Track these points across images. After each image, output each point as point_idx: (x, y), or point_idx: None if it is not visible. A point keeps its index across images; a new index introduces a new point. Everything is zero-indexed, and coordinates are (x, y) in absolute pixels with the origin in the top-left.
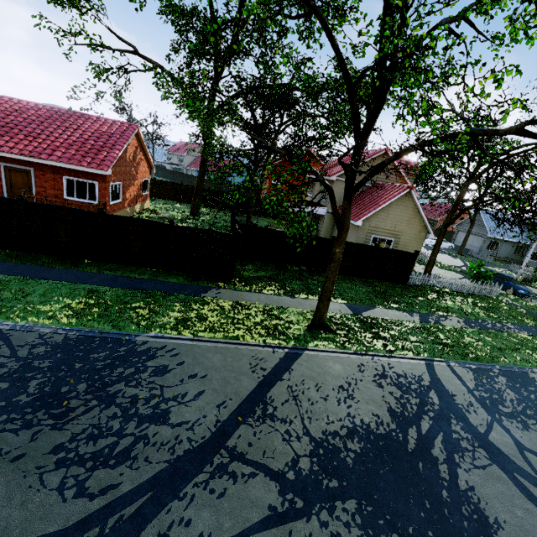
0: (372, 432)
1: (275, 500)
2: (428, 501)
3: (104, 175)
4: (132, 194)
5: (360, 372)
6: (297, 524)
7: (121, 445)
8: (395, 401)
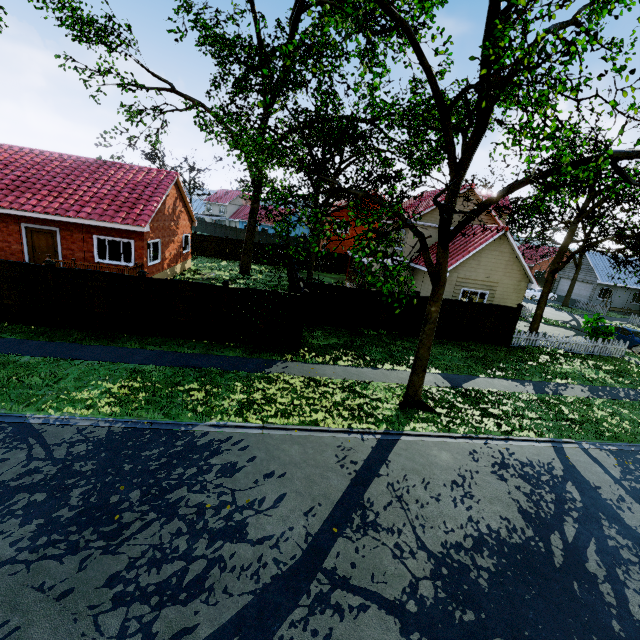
0: (504, 542)
1: None
2: (596, 637)
3: (141, 232)
4: (171, 252)
5: (474, 461)
6: None
7: (191, 571)
8: (525, 498)
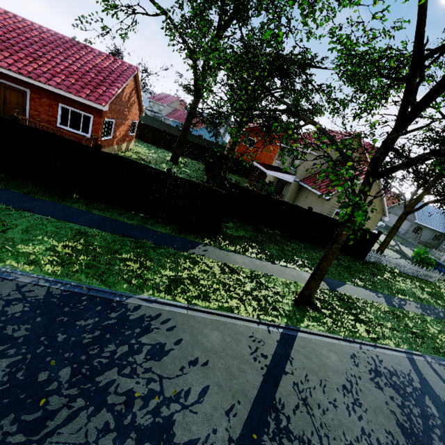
0: None
1: None
2: None
3: (100, 110)
4: (121, 133)
5: (355, 365)
6: None
7: None
8: (400, 411)
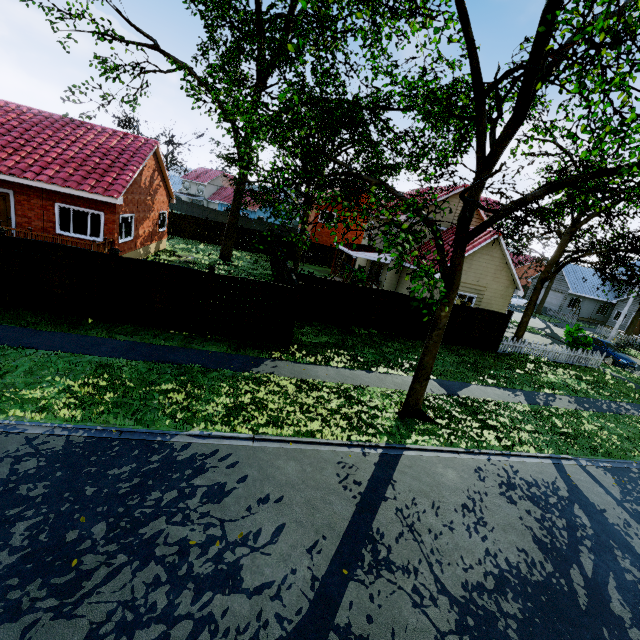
0: (526, 580)
1: None
2: None
3: (112, 204)
4: (146, 230)
5: (481, 480)
6: None
7: (173, 639)
8: (538, 525)
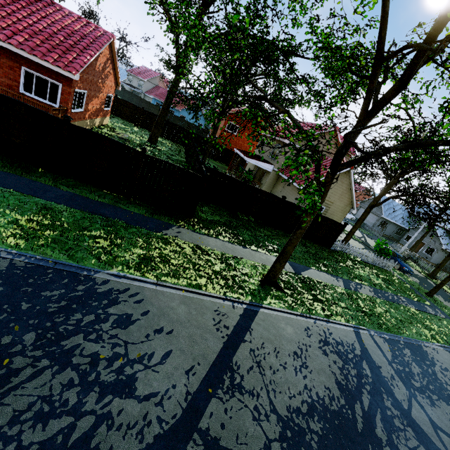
0: (327, 409)
1: None
2: None
3: (70, 79)
4: (94, 106)
5: (308, 336)
6: None
7: (78, 429)
8: (339, 372)
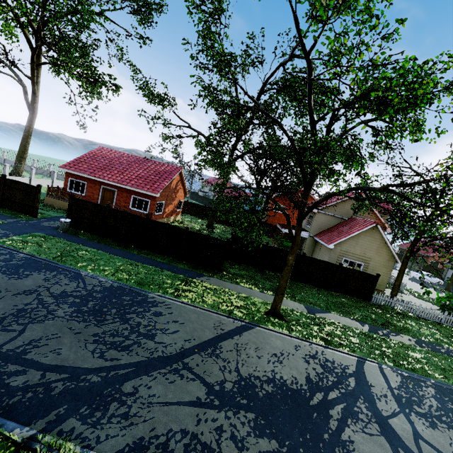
0: (285, 385)
1: (202, 395)
2: (309, 434)
3: (155, 196)
4: (170, 209)
5: (295, 349)
6: (211, 411)
7: (126, 342)
8: (315, 374)
